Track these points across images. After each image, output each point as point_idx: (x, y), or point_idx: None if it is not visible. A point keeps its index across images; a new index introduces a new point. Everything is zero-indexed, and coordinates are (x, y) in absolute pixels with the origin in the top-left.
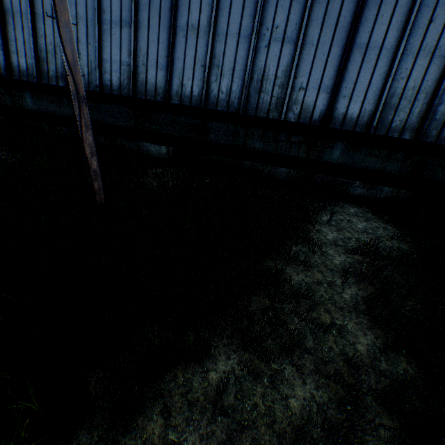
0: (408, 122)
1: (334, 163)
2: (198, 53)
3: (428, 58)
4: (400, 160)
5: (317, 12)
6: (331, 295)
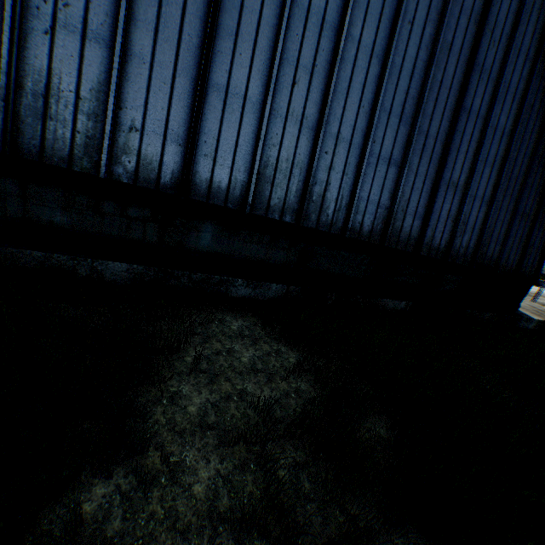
0: (288, 201)
1: (206, 252)
2: None
3: (298, 127)
4: (285, 248)
5: (144, 8)
6: None
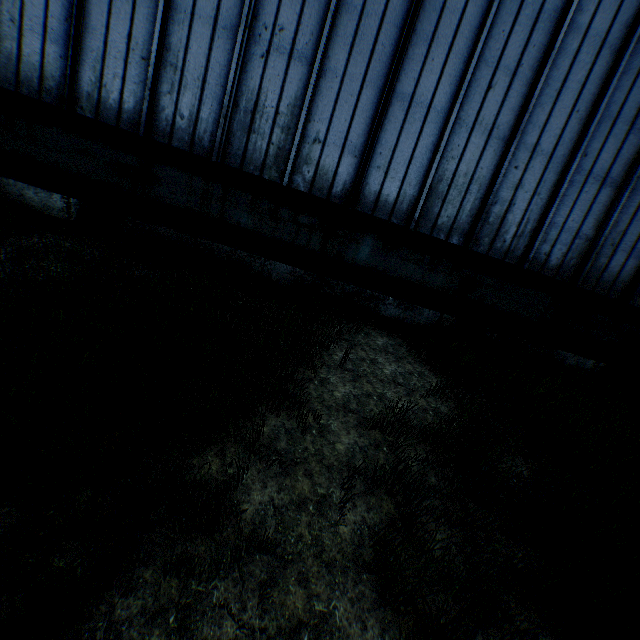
0: (458, 220)
1: (362, 266)
2: (136, 32)
3: (485, 137)
4: (446, 272)
5: (345, 24)
6: (318, 533)
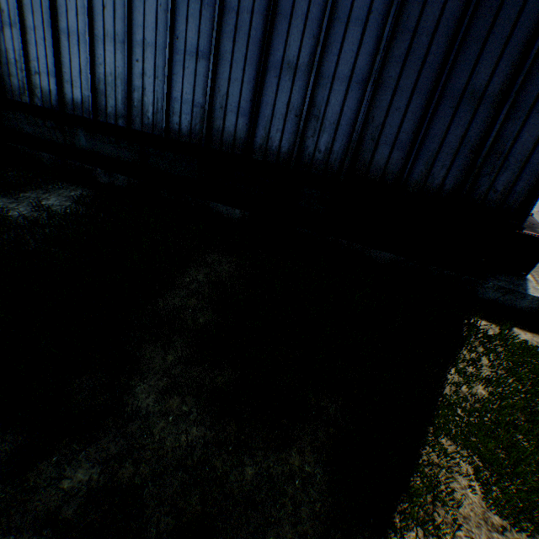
0: (118, 109)
1: (85, 150)
2: None
3: (114, 45)
4: (127, 148)
5: None
6: None
